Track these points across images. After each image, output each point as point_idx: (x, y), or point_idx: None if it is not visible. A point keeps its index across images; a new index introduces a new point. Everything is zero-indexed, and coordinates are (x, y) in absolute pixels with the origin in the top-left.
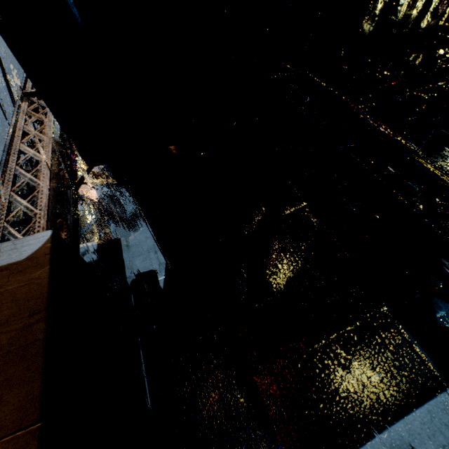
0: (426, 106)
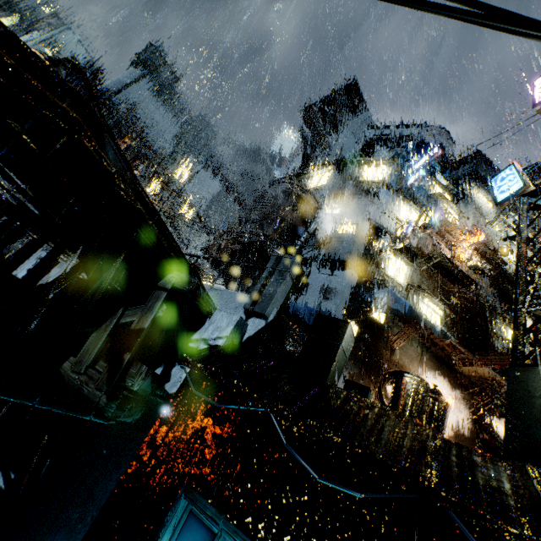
0: None
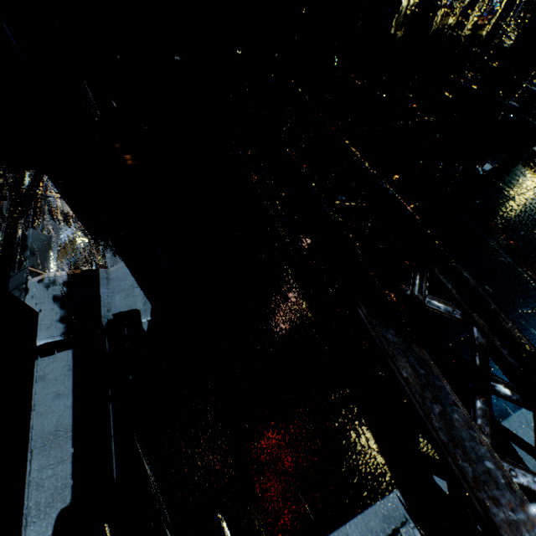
0: (440, 136)
